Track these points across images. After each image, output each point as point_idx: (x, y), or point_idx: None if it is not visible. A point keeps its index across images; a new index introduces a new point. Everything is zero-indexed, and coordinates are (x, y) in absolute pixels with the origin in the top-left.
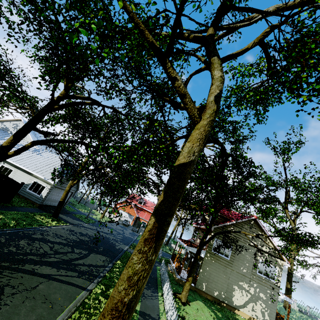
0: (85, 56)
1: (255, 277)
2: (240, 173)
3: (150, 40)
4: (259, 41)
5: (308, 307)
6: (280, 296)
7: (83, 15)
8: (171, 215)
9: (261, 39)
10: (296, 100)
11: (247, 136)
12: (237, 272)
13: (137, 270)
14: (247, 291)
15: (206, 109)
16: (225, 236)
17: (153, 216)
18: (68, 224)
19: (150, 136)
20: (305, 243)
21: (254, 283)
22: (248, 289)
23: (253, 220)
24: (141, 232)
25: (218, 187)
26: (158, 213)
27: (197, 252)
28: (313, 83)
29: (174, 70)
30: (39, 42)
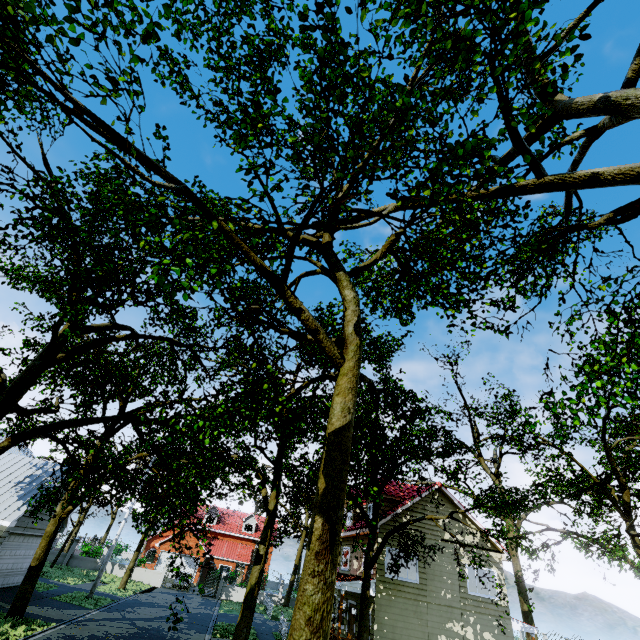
0: (173, 297)
1: (467, 602)
2: (402, 415)
3: (259, 264)
4: (387, 250)
5: (567, 639)
6: (516, 627)
7: (147, 228)
8: (342, 507)
9: (388, 247)
10: (445, 313)
11: (393, 347)
12: (438, 605)
13: (318, 603)
14: (463, 639)
15: (347, 344)
16: (403, 535)
17: (318, 515)
18: (53, 624)
19: (264, 387)
20: (515, 506)
21: (469, 615)
22: (464, 633)
23: (438, 492)
24: (223, 593)
25: (373, 446)
26: (324, 509)
27: (364, 583)
28: (456, 294)
29: (297, 298)
30: (52, 260)
